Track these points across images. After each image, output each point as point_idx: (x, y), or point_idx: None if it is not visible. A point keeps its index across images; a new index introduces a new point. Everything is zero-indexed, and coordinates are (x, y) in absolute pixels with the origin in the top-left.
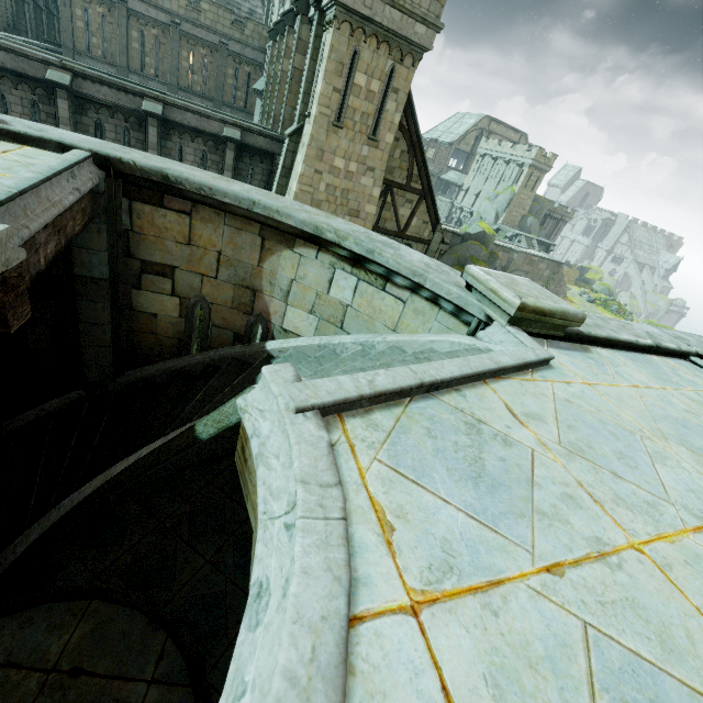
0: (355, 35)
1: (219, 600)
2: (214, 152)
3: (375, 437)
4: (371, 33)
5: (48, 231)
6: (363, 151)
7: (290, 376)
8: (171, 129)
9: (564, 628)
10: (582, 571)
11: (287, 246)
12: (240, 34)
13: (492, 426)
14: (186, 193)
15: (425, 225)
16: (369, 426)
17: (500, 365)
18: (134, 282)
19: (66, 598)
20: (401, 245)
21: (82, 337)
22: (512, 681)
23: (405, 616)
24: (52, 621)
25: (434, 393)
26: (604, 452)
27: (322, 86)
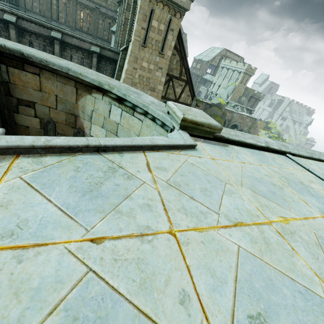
0: (152, 1)
1: None
2: (87, 58)
3: (32, 167)
4: (160, 0)
5: None
6: (156, 59)
7: None
8: (66, 46)
9: (69, 272)
10: (118, 242)
11: (88, 93)
12: (105, 3)
13: (127, 170)
14: (35, 63)
15: (188, 97)
16: (34, 162)
17: (154, 143)
18: (15, 110)
19: None
20: (145, 94)
21: None
22: None
23: None
24: None
25: (102, 153)
26: (194, 187)
27: (136, 26)
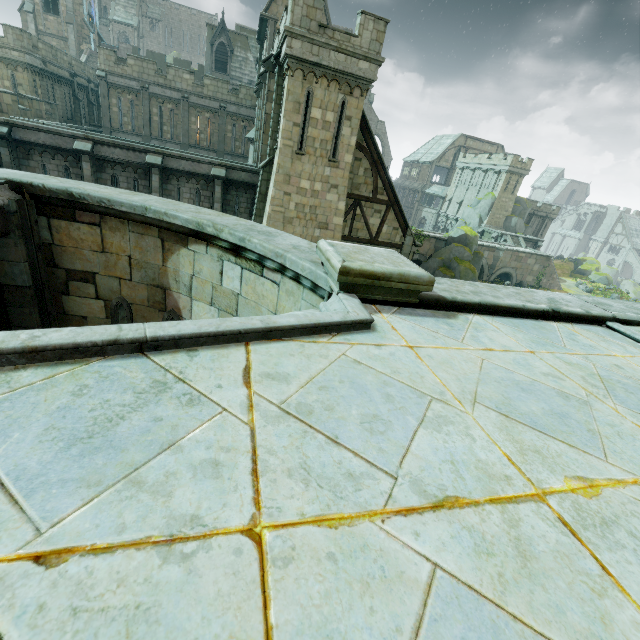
0: (307, 79)
1: None
2: (206, 189)
3: None
4: (321, 75)
5: None
6: (325, 171)
7: None
8: (170, 174)
9: None
10: (103, 561)
11: (183, 245)
12: (235, 98)
13: (193, 385)
14: (91, 207)
15: (396, 231)
16: None
17: (270, 325)
18: (63, 289)
19: None
20: (285, 233)
21: None
22: None
23: None
24: None
25: (150, 353)
26: (347, 414)
27: (283, 123)
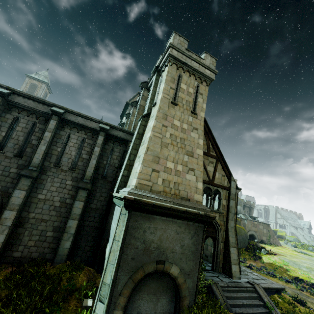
0: (178, 70)
1: None
2: (91, 138)
3: None
4: (186, 70)
5: None
6: (189, 118)
7: None
8: (66, 124)
9: None
10: None
11: None
12: None
13: None
14: None
15: (223, 177)
16: None
17: None
18: None
19: None
20: None
21: None
22: None
23: None
24: None
25: None
26: None
27: (164, 85)
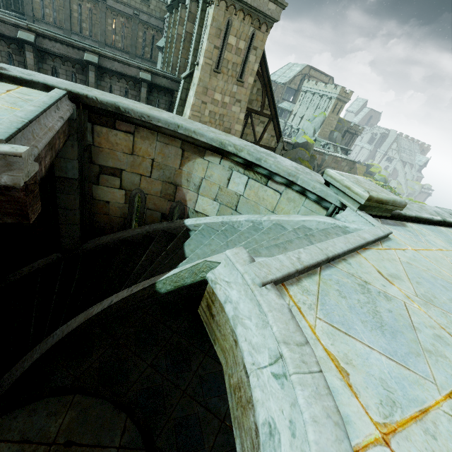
0: (229, 10)
1: (158, 391)
2: (133, 88)
3: (310, 300)
4: (240, 9)
5: (46, 148)
6: (233, 88)
7: (246, 257)
8: (104, 73)
9: None
10: None
11: (199, 155)
12: (146, 8)
13: (374, 286)
14: (131, 119)
15: (272, 138)
16: (303, 292)
17: (366, 240)
18: (94, 180)
19: (58, 394)
20: (276, 154)
21: (60, 218)
22: None
23: (382, 447)
24: (49, 410)
25: (332, 263)
26: (444, 300)
27: (207, 44)
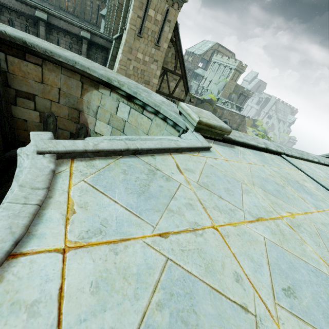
0: None
1: None
2: (76, 44)
3: (89, 171)
4: None
5: None
6: (152, 51)
7: (46, 137)
8: (52, 28)
9: (154, 261)
10: (179, 236)
11: (95, 88)
12: None
13: (163, 172)
14: (38, 53)
15: (182, 92)
16: (88, 166)
17: (179, 146)
18: (12, 101)
19: None
20: (153, 92)
21: None
22: (108, 285)
23: (57, 253)
24: None
25: (138, 155)
26: (219, 187)
27: (132, 14)
